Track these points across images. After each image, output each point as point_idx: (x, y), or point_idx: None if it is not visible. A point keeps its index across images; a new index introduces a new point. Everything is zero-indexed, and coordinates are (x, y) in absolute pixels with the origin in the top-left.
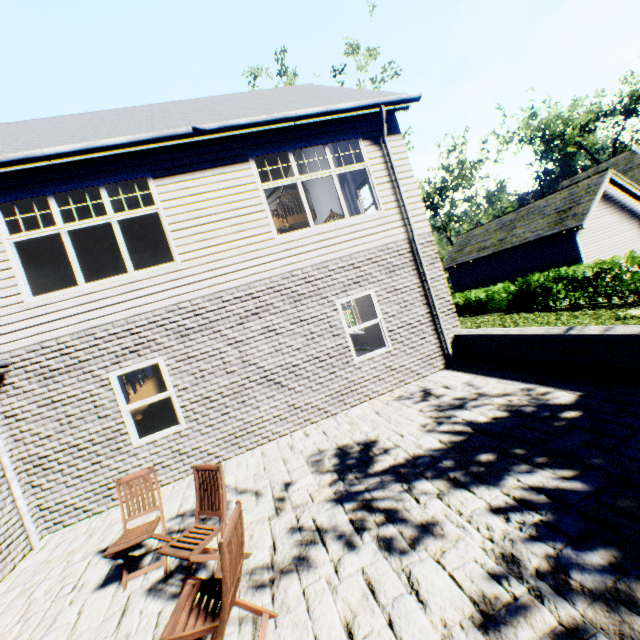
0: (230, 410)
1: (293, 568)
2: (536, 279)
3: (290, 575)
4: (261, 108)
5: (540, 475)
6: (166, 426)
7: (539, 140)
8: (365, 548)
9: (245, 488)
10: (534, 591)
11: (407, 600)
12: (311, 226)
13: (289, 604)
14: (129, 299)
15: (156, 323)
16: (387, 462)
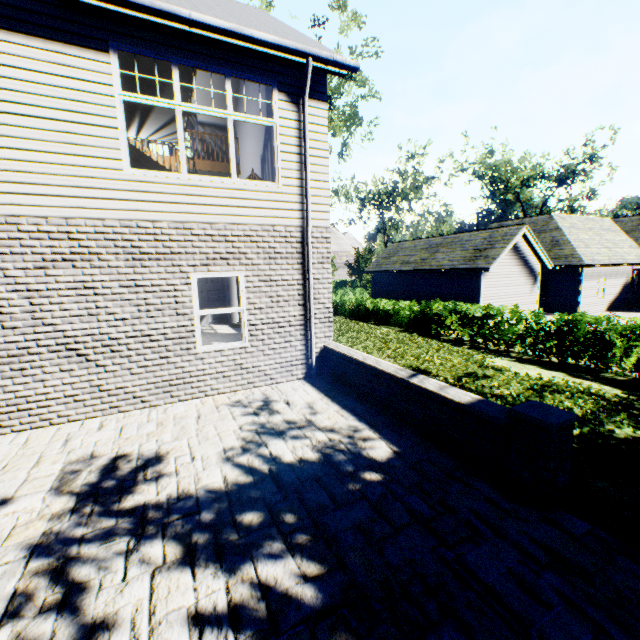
0: None
1: None
2: (437, 306)
3: None
4: None
5: (285, 565)
6: None
7: (488, 179)
8: None
9: None
10: None
11: None
12: (182, 172)
13: None
14: None
15: None
16: (146, 496)
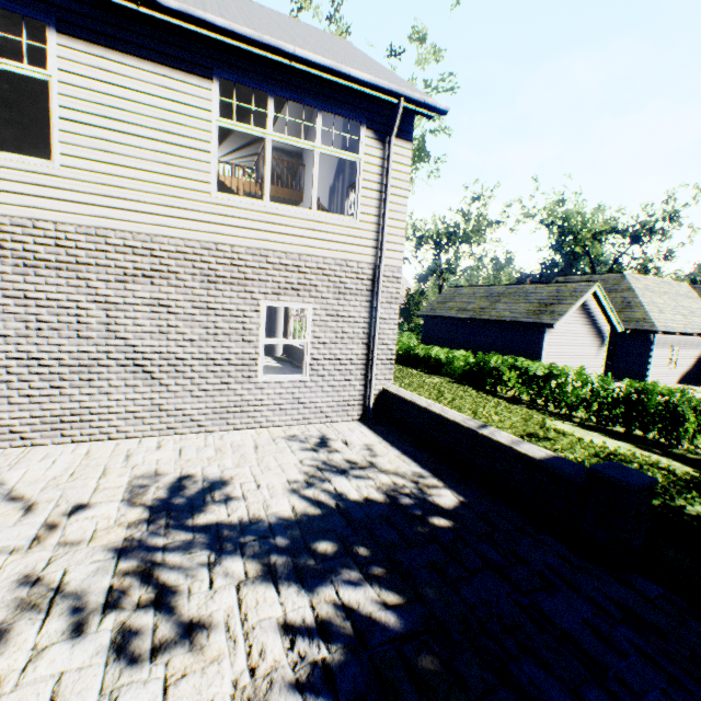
0: (66, 385)
1: None
2: (495, 360)
3: None
4: (262, 26)
5: (364, 592)
6: None
7: (557, 229)
8: (93, 639)
9: (23, 494)
10: None
11: None
12: (265, 200)
13: None
14: None
15: None
16: (218, 516)
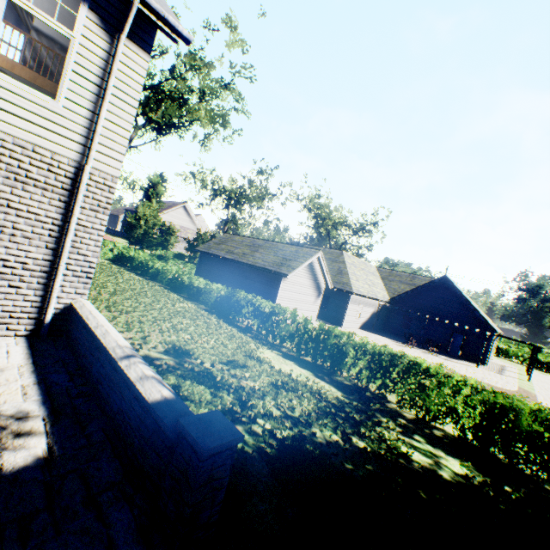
0: None
1: None
2: (240, 295)
3: None
4: None
5: None
6: None
7: (314, 213)
8: None
9: None
10: None
11: None
12: None
13: None
14: None
15: None
16: None
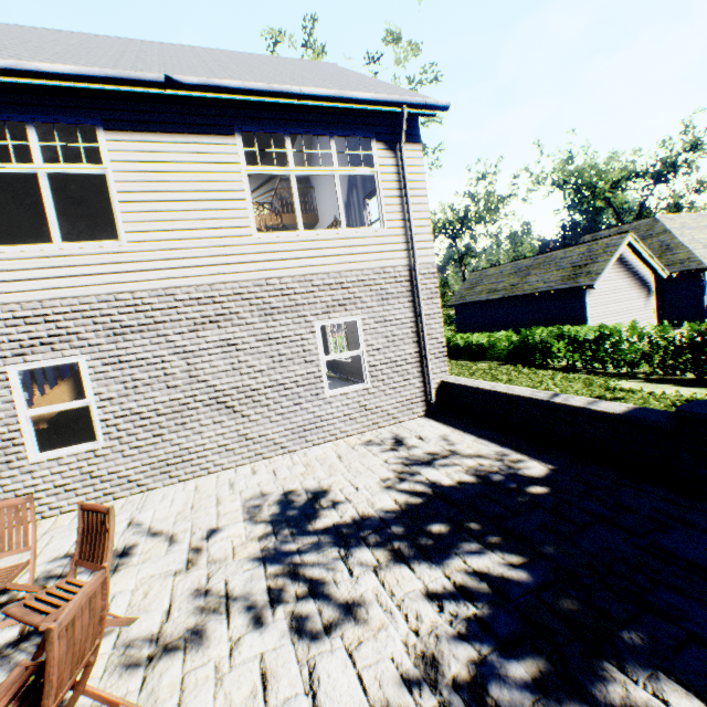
0: (165, 432)
1: (181, 644)
2: (539, 333)
3: (174, 654)
4: (263, 75)
5: (489, 558)
6: (93, 437)
7: (571, 187)
8: (274, 627)
9: (161, 530)
10: (445, 706)
11: (301, 703)
12: (300, 229)
13: (159, 694)
14: (49, 277)
15: (82, 313)
16: (332, 519)
